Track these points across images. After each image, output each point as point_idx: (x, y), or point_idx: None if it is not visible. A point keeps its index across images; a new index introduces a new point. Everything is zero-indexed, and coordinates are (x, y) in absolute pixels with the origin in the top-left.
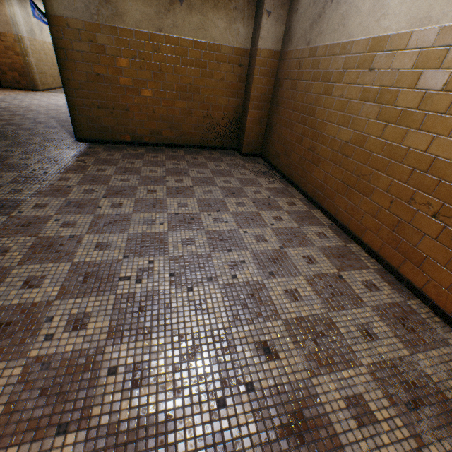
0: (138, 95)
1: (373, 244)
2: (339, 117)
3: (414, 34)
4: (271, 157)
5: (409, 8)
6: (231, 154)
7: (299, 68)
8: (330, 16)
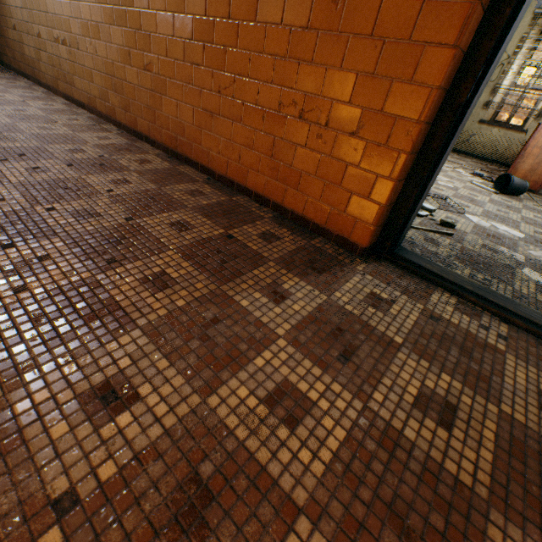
0: None
1: (64, 89)
2: None
3: None
4: (3, 56)
5: None
6: None
7: None
8: None
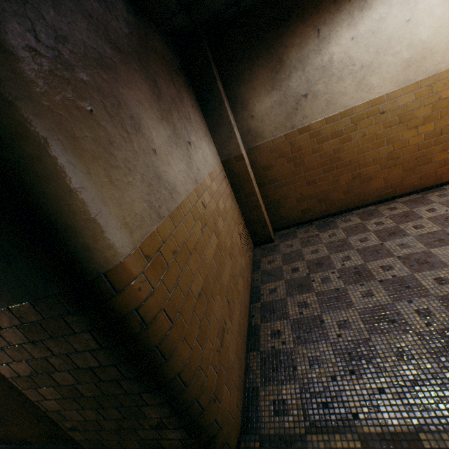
0: (222, 273)
1: None
2: (371, 146)
3: (403, 88)
4: (297, 218)
5: (390, 80)
6: (267, 249)
7: (292, 145)
8: (311, 105)
